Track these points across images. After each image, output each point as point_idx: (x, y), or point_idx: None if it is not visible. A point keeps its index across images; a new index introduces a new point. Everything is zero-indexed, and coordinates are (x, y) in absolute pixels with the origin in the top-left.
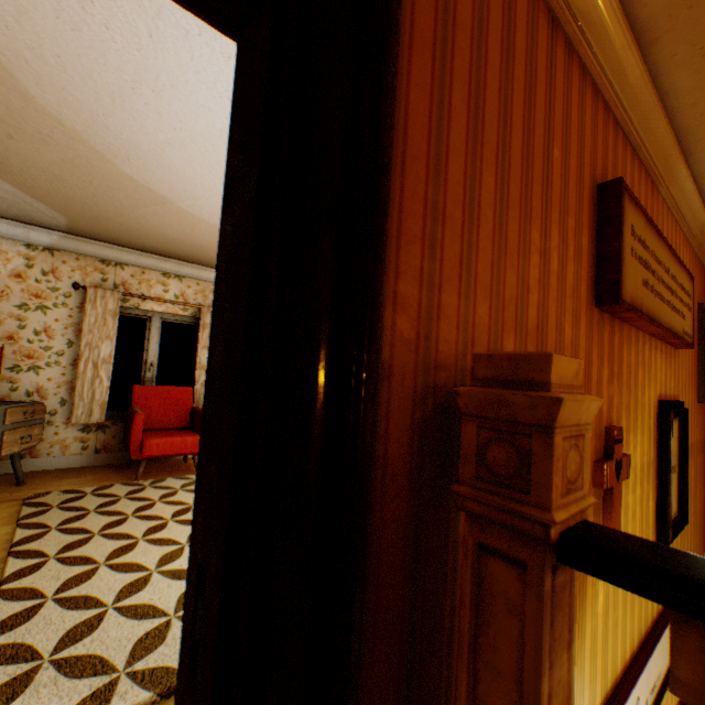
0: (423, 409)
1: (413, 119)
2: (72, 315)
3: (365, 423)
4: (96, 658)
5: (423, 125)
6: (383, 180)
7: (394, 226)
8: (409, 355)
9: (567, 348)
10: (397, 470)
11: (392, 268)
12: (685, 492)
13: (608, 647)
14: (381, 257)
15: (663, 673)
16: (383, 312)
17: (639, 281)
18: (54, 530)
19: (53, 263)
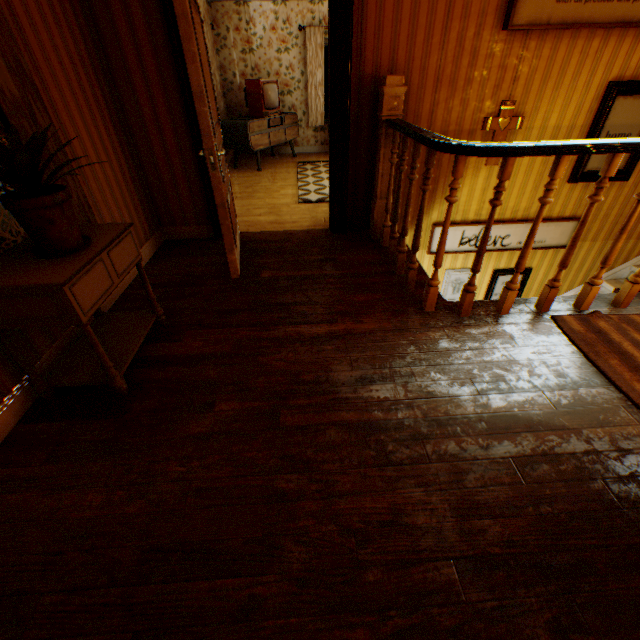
0: (374, 95)
1: (370, 1)
2: (300, 53)
3: (349, 97)
4: (324, 194)
5: (374, 0)
6: (351, 39)
7: (363, 42)
8: (369, 79)
9: (465, 63)
10: (366, 111)
11: (363, 55)
12: (636, 156)
13: (485, 204)
14: (351, 59)
15: (551, 246)
16: (360, 69)
17: (550, 2)
18: (309, 171)
19: (286, 14)
